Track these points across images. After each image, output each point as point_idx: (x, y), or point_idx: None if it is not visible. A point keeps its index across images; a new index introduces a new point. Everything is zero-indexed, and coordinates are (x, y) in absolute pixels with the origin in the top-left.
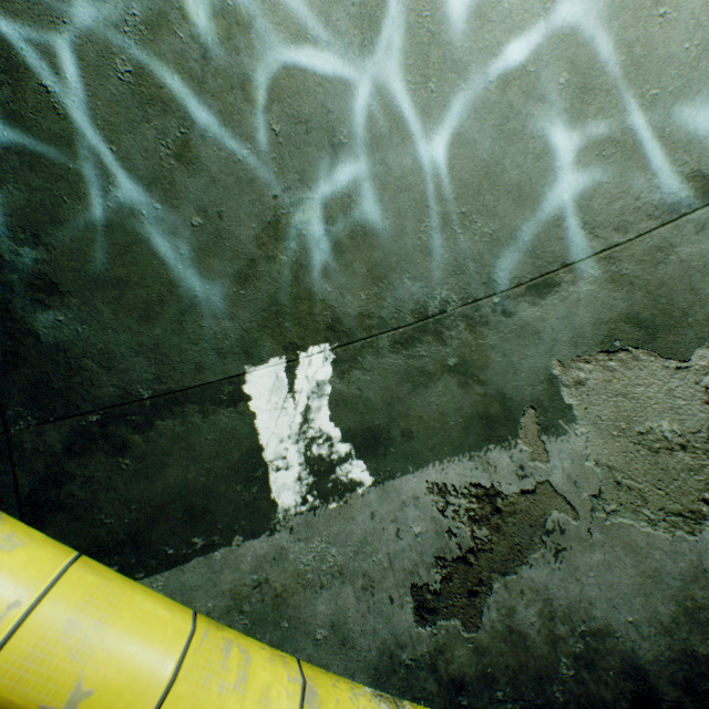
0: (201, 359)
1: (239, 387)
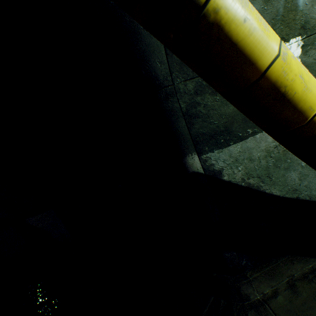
0: None
1: None
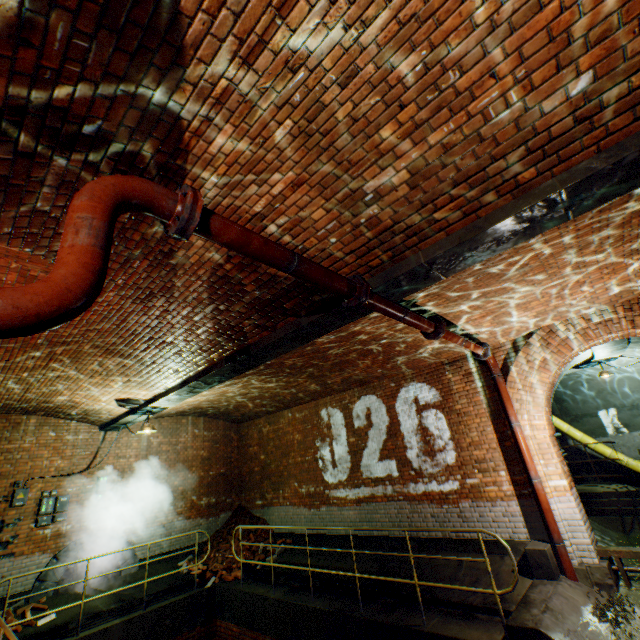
0: (588, 409)
1: (596, 414)
